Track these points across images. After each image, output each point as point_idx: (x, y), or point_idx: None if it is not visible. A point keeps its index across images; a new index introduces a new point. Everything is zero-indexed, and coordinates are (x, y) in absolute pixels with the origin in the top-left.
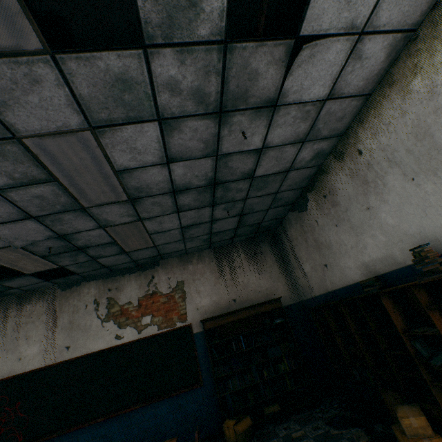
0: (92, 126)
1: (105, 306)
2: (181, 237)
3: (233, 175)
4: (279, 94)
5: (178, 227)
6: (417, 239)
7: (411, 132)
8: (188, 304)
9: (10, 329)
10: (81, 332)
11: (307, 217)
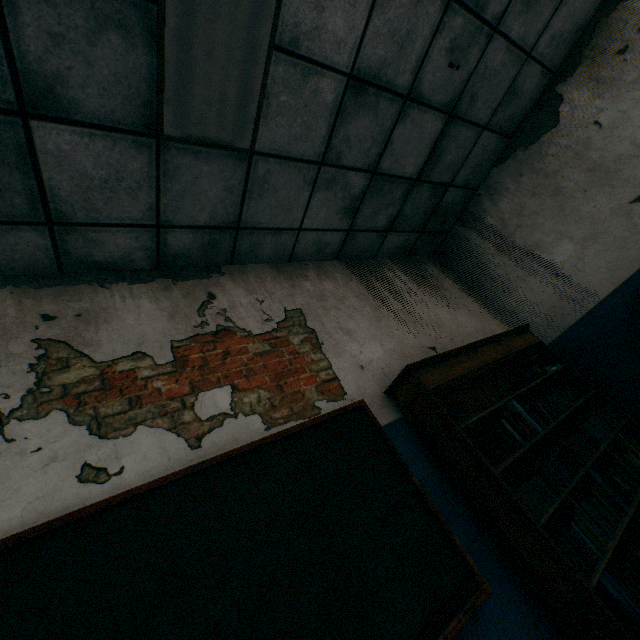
0: None
1: (22, 365)
2: (321, 147)
3: None
4: None
5: (345, 67)
6: None
7: None
8: (333, 358)
9: None
10: None
11: (560, 137)
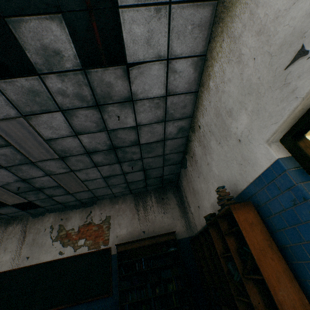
0: (23, 115)
1: (57, 230)
2: (106, 184)
3: (125, 142)
4: (132, 94)
5: (101, 177)
6: (228, 184)
7: (214, 113)
8: (111, 233)
9: None
10: (38, 247)
11: (188, 172)
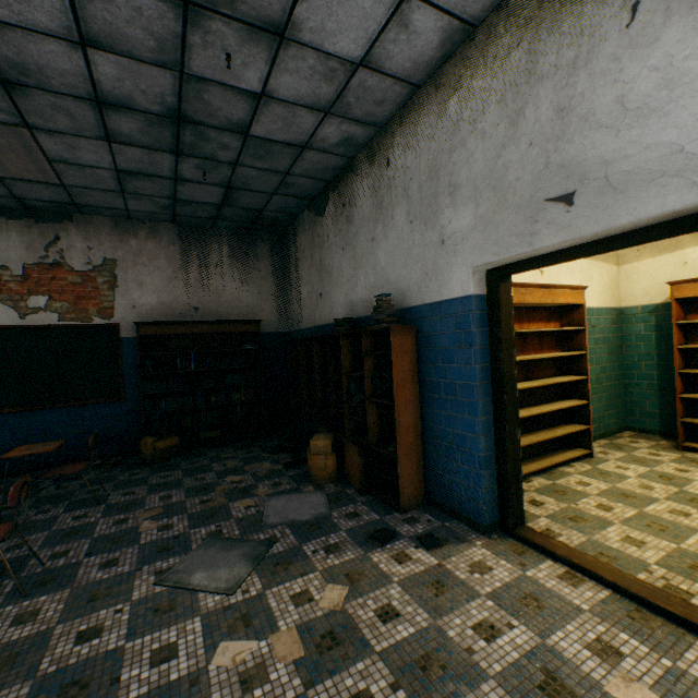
0: None
1: None
2: (117, 188)
3: (214, 117)
4: (288, 22)
5: (111, 168)
6: (393, 289)
7: (429, 165)
8: (119, 297)
9: None
10: None
11: (321, 227)
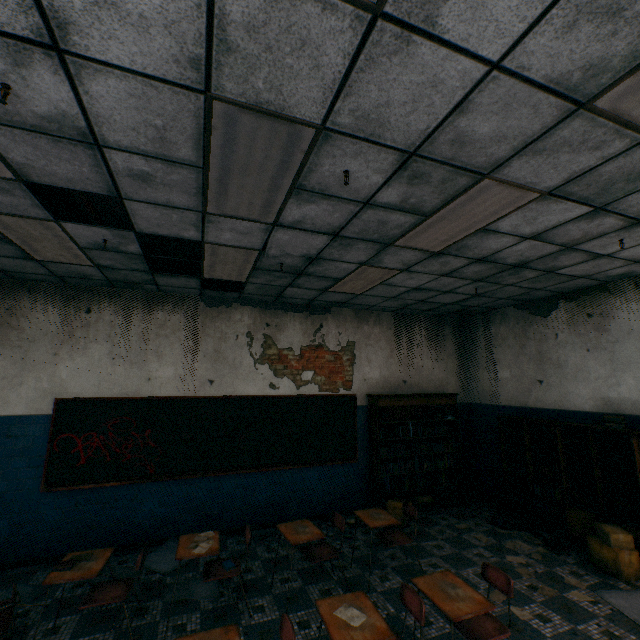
0: (551, 192)
1: (260, 344)
2: (394, 295)
3: (544, 265)
4: None
5: (413, 287)
6: None
7: None
8: (355, 372)
9: (134, 336)
10: (229, 368)
11: (542, 325)
